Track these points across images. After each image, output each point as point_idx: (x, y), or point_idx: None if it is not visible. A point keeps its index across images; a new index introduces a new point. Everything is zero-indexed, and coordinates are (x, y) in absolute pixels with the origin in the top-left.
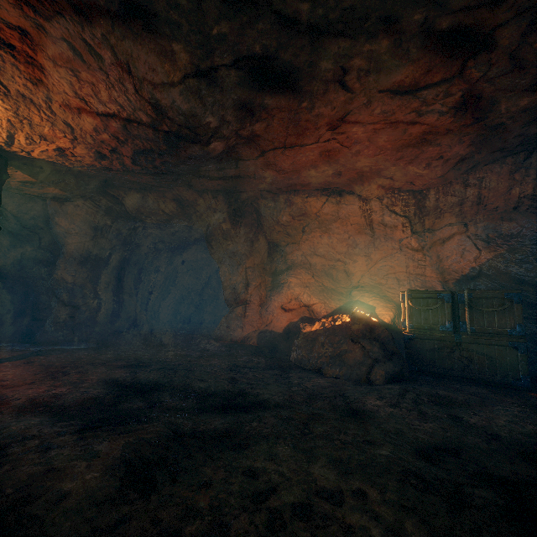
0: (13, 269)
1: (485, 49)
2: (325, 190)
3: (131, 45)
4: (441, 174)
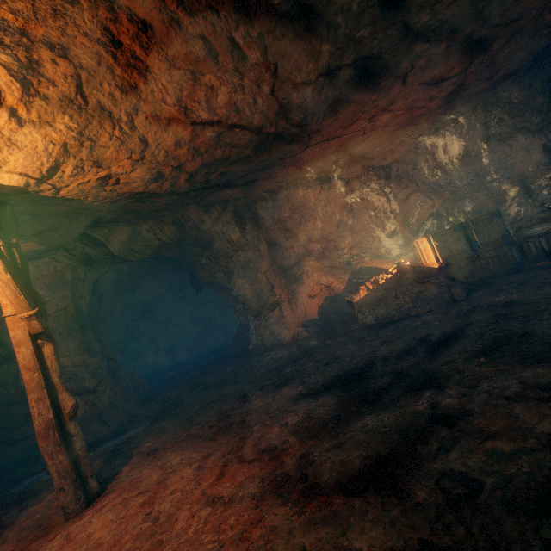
0: None
1: (484, 53)
2: (317, 180)
3: (287, 45)
4: (408, 148)
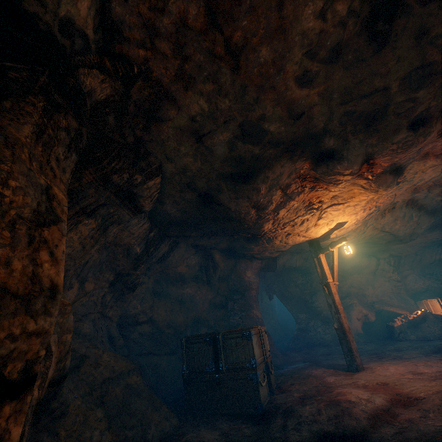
0: (204, 314)
1: None
2: (366, 255)
3: (425, 218)
4: (415, 251)
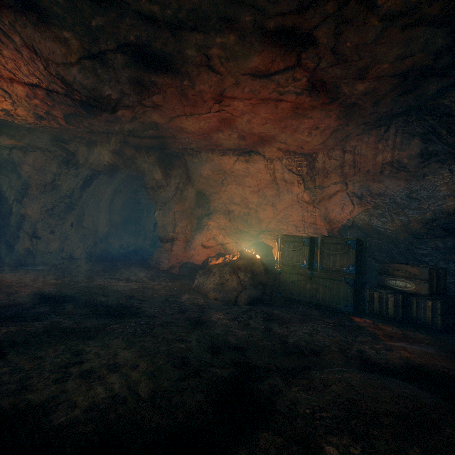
0: None
1: (311, 45)
2: (236, 150)
3: (32, 32)
4: (321, 141)
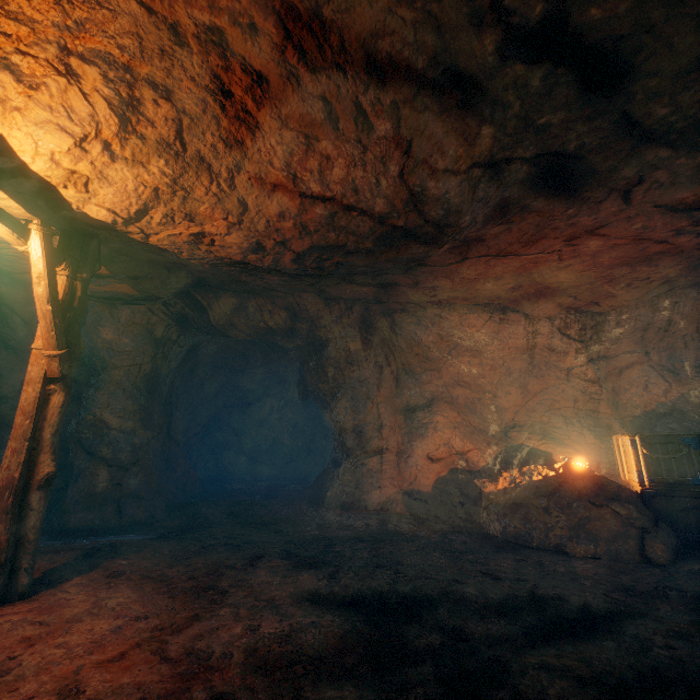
0: (2, 407)
1: None
2: (486, 306)
3: (428, 120)
4: (638, 296)
